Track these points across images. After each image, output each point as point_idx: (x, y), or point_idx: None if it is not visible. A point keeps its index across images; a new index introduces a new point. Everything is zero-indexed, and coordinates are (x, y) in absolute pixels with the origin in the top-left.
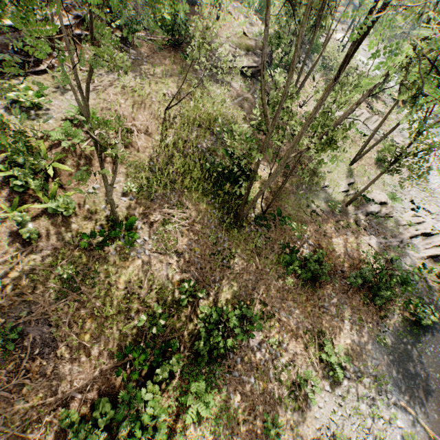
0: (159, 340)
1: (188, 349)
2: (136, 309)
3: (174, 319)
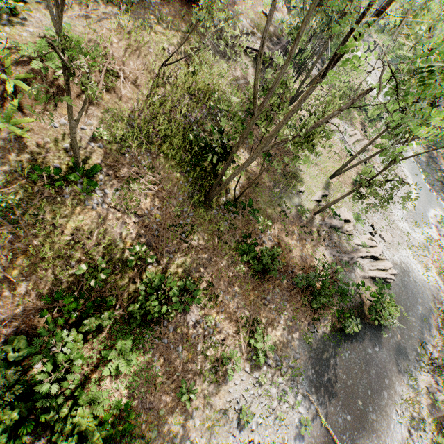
0: (95, 293)
1: (123, 309)
2: (78, 258)
3: (117, 278)
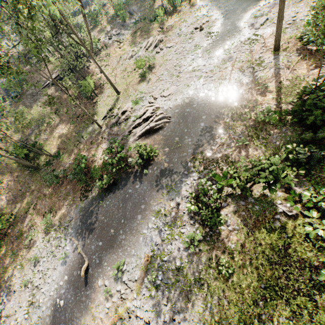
0: None
1: (3, 231)
2: None
3: (3, 220)
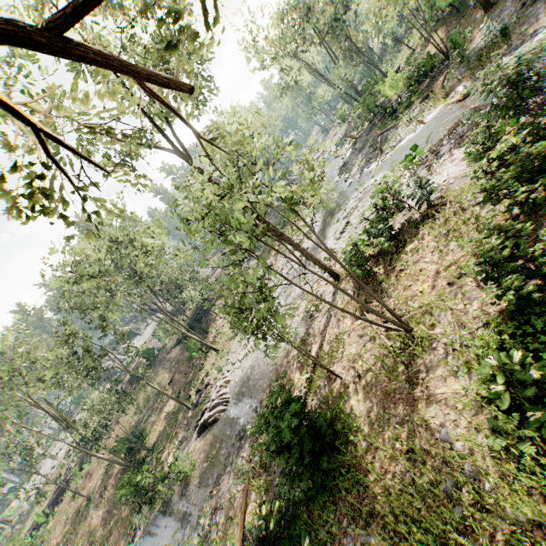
0: None
1: None
2: None
3: None
